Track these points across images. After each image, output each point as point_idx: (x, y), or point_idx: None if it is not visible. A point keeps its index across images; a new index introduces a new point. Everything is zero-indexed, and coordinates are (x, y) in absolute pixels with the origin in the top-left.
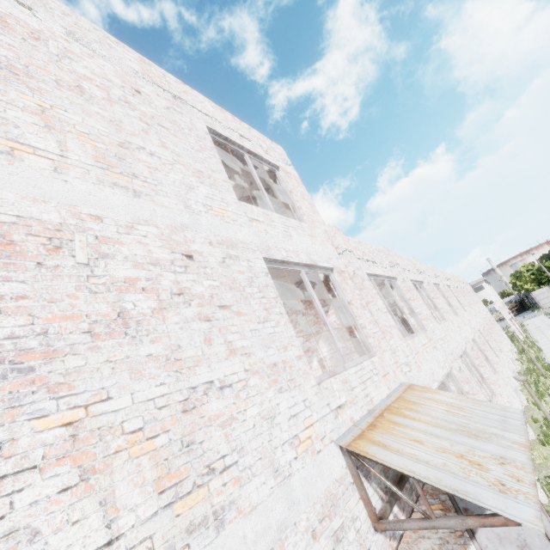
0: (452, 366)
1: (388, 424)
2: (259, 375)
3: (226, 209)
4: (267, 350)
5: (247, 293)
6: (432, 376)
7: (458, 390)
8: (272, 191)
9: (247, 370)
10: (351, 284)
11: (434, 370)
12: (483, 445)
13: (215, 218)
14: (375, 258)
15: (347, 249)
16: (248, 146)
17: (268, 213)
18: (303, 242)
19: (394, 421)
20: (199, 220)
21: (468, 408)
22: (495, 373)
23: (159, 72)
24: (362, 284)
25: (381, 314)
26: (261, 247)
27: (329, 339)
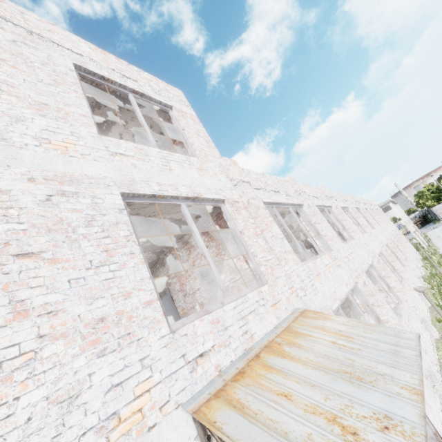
0: (357, 281)
1: (259, 369)
2: (67, 339)
3: (75, 143)
4: (93, 301)
5: (80, 234)
6: (334, 295)
7: (364, 303)
8: (174, 132)
9: (44, 336)
10: (245, 213)
11: (336, 289)
12: (365, 395)
13: (51, 152)
14: (280, 187)
15: (242, 180)
16: (133, 86)
17: (143, 148)
18: (188, 176)
19: (269, 364)
20: (20, 154)
21: (358, 337)
22: (401, 281)
23: (14, 9)
24: (256, 213)
25: (275, 240)
26: (121, 181)
27: (230, 269)
